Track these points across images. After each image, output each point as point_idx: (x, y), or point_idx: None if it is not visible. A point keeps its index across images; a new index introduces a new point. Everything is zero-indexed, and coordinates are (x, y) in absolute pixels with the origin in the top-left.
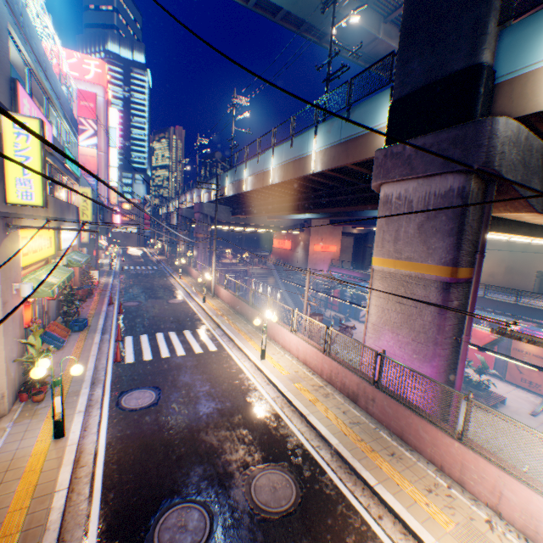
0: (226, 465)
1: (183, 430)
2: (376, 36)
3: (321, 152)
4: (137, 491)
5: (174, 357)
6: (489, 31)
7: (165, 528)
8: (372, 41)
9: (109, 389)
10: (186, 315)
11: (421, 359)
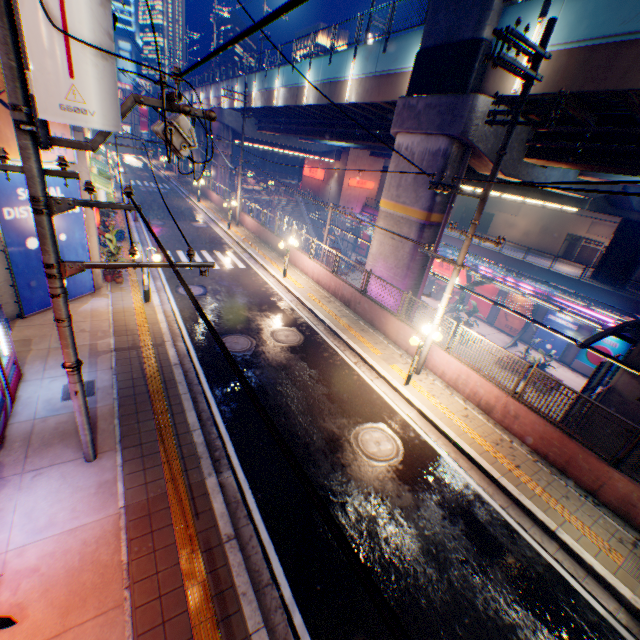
0: (258, 326)
1: (228, 309)
2: None
3: (357, 81)
4: (206, 329)
5: (211, 270)
6: (493, 8)
7: (227, 342)
8: None
9: (166, 284)
10: (213, 239)
11: (397, 280)
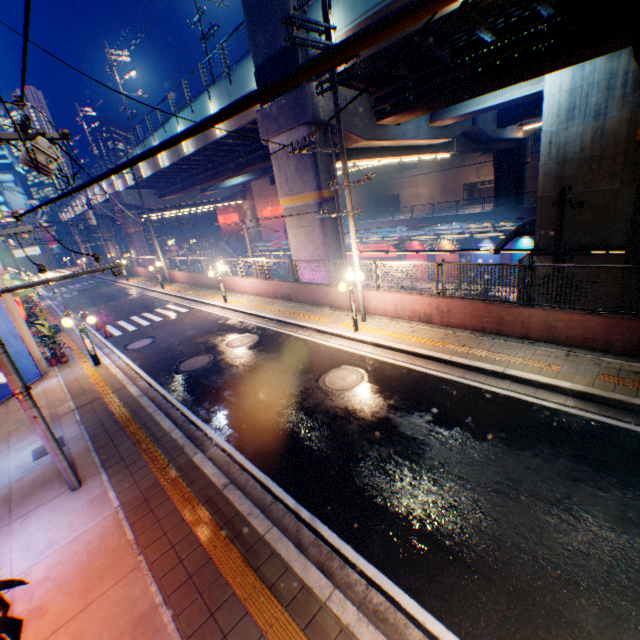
0: (212, 344)
1: (180, 343)
2: None
3: None
4: (163, 364)
5: (155, 323)
6: None
7: (186, 365)
8: None
9: (114, 348)
10: (151, 302)
11: (322, 259)
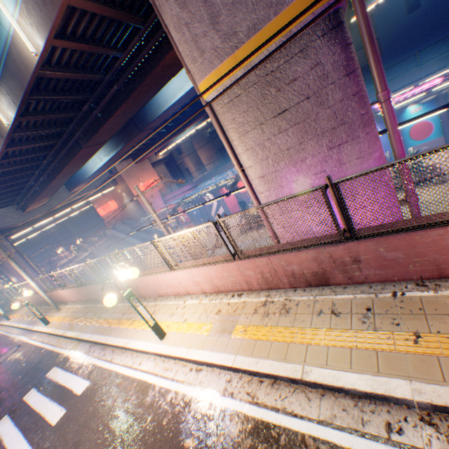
0: None
1: None
2: None
3: (22, 12)
4: None
5: None
6: None
7: None
8: None
9: None
10: (25, 364)
11: (356, 163)
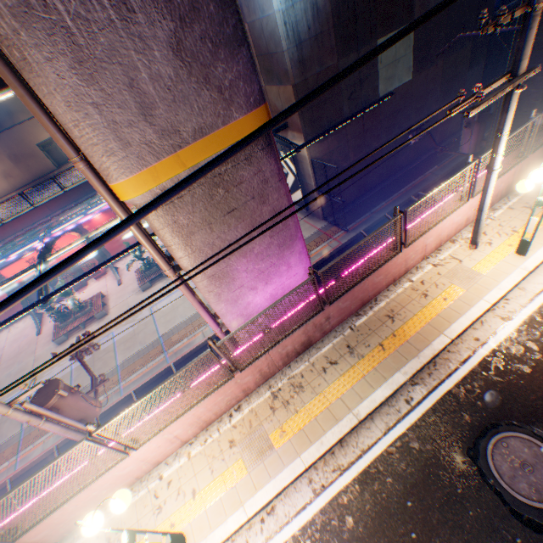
0: None
1: None
2: None
3: None
4: None
5: None
6: None
7: None
8: None
9: None
10: None
11: (290, 244)
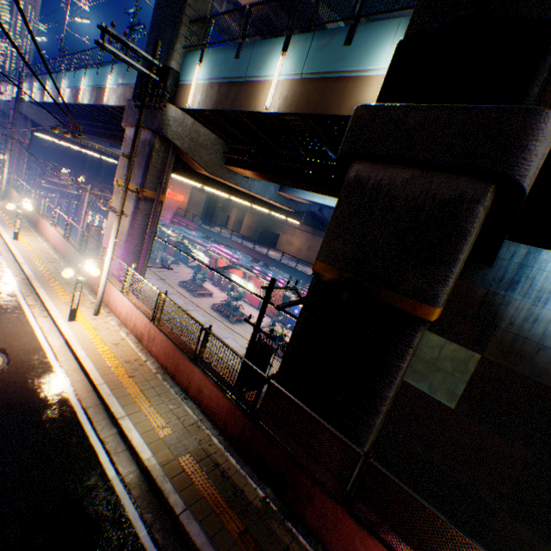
0: None
1: None
2: (219, 10)
3: (113, 89)
4: None
5: None
6: (176, 50)
7: None
8: (216, 13)
9: None
10: None
11: (122, 244)
